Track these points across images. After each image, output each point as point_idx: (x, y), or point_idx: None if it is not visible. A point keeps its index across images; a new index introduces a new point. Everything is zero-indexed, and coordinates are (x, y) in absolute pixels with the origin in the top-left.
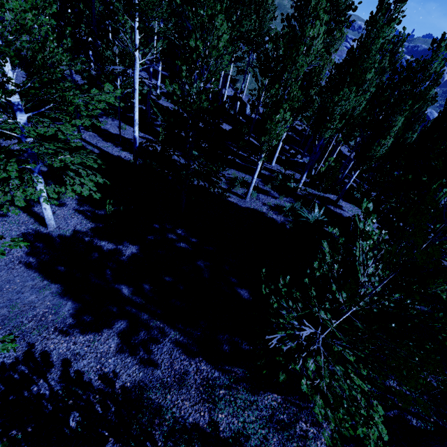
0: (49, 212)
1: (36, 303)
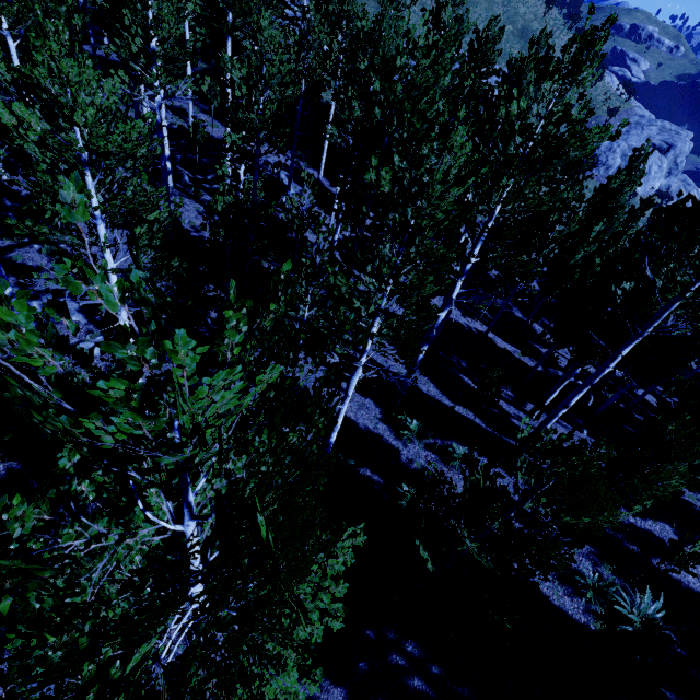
0: None
1: None
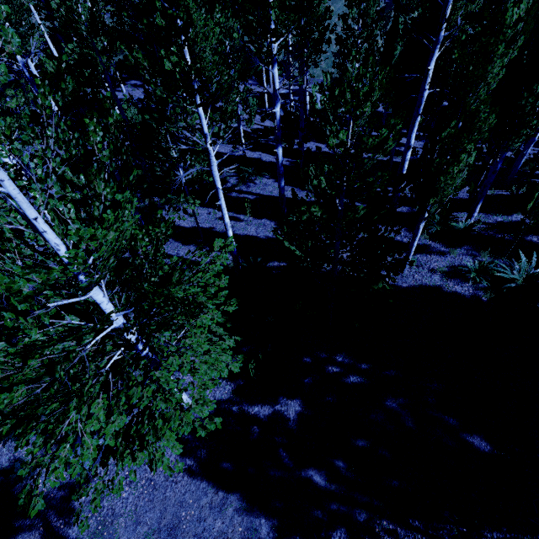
0: (183, 397)
1: (227, 533)
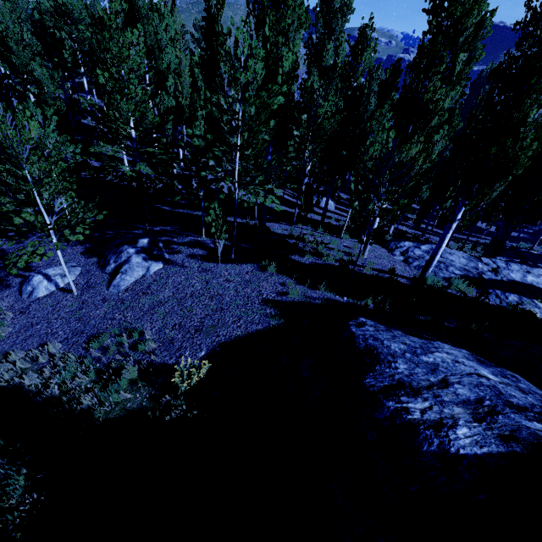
0: None
1: None
